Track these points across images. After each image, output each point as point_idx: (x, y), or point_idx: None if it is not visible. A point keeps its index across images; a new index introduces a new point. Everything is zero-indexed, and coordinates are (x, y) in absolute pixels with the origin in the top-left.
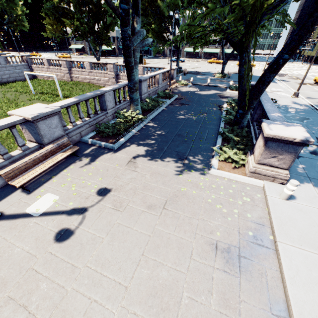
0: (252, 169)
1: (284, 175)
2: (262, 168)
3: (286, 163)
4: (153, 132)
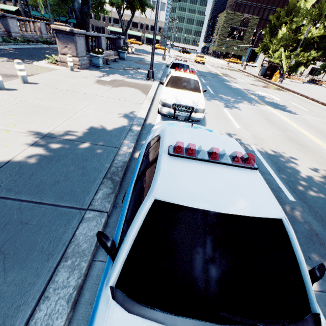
0: (59, 59)
1: (77, 61)
2: (64, 57)
3: (74, 51)
4: (6, 51)
